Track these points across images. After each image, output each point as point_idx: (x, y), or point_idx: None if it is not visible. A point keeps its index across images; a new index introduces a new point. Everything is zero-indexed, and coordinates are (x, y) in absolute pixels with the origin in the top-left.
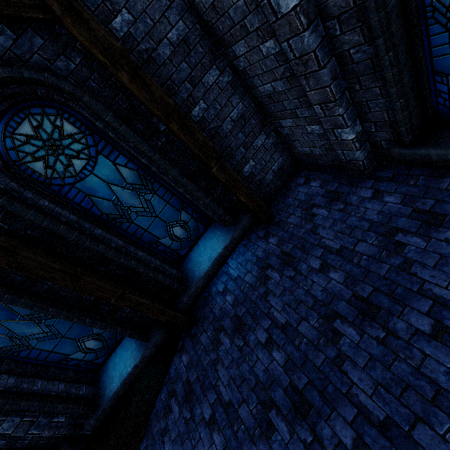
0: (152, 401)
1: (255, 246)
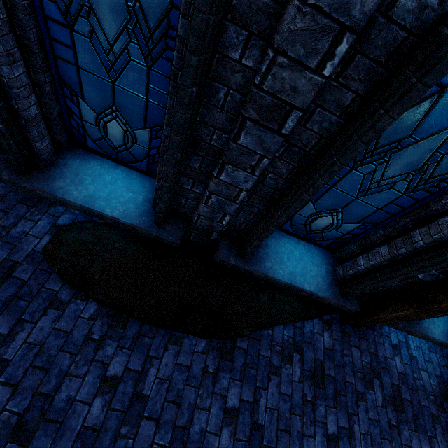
0: (274, 321)
1: (444, 362)
